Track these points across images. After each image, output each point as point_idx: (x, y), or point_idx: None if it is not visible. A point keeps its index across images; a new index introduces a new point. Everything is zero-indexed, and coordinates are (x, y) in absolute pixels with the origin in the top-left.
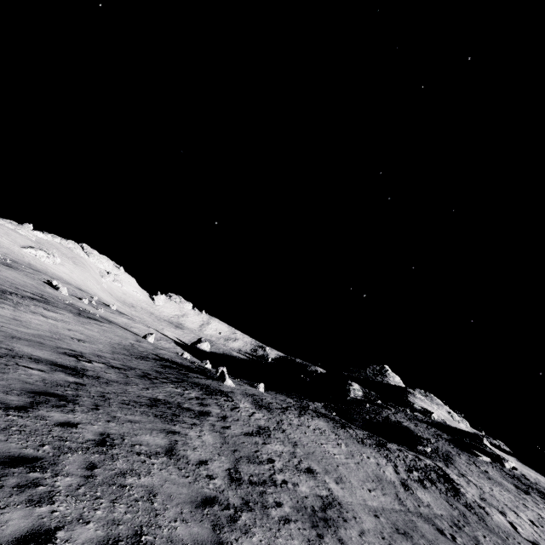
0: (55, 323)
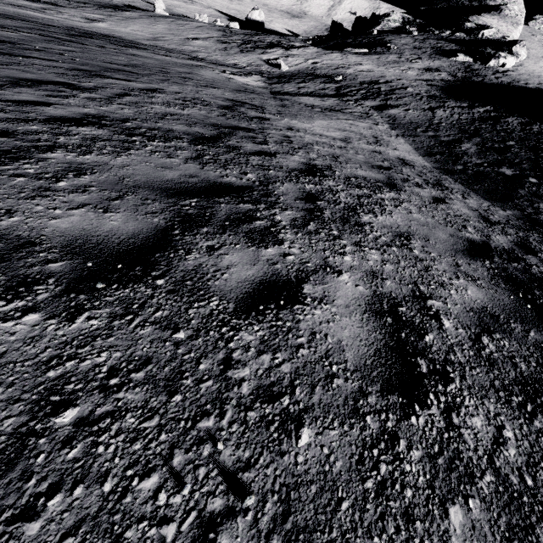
0: None
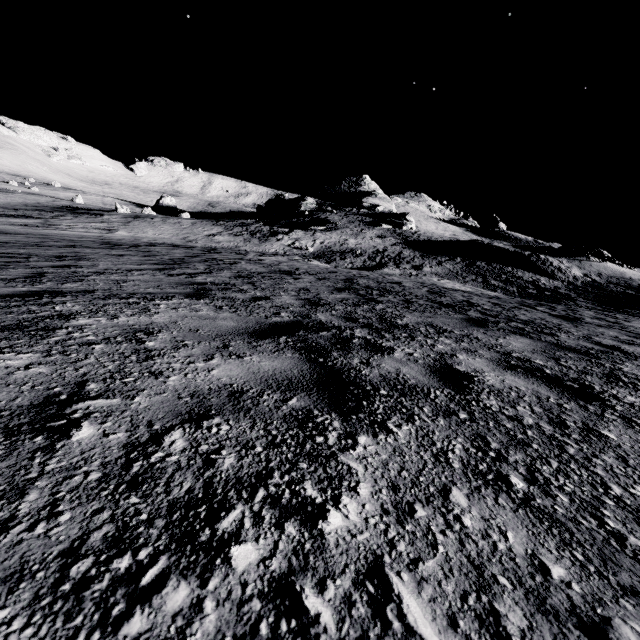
0: None
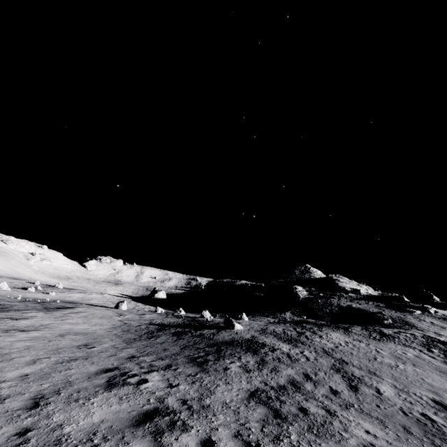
0: (40, 333)
